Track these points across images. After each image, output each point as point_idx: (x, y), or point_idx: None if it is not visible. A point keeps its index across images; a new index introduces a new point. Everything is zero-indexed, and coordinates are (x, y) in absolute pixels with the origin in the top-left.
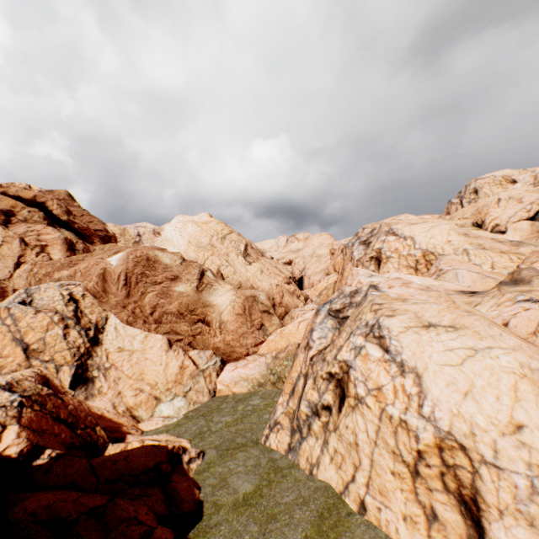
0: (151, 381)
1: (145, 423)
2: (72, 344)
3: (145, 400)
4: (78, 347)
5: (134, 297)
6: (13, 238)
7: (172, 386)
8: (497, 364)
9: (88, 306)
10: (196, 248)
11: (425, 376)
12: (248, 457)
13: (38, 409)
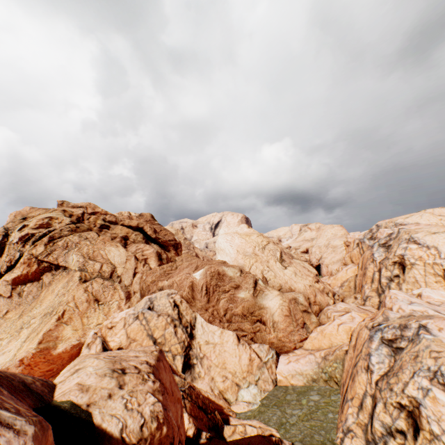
0: (231, 370)
1: (235, 406)
2: (180, 339)
3: (230, 385)
4: (183, 341)
5: (212, 302)
6: (131, 256)
7: (246, 375)
8: None
9: (184, 309)
10: (243, 256)
11: None
12: None
13: (190, 400)
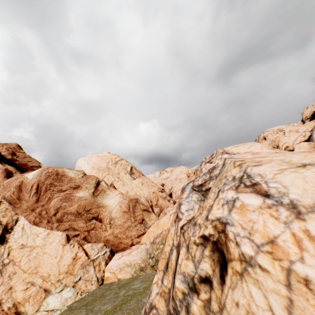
0: (44, 274)
1: None
2: None
3: (34, 293)
4: None
5: (42, 202)
6: None
7: (63, 277)
8: None
9: (2, 210)
10: (97, 170)
11: None
12: None
13: None
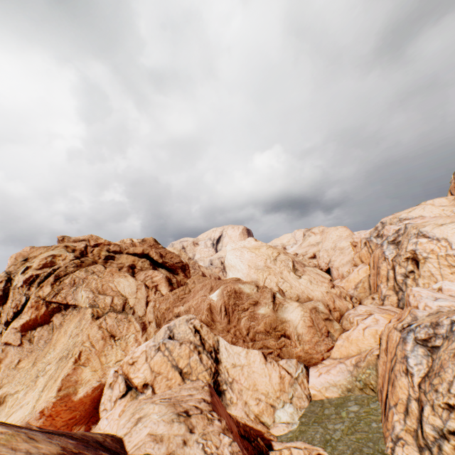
0: (263, 391)
1: (274, 429)
2: (206, 365)
3: (264, 408)
4: (210, 367)
5: (233, 323)
6: (141, 285)
7: (279, 395)
8: None
9: (205, 333)
10: (255, 270)
11: None
12: None
13: None
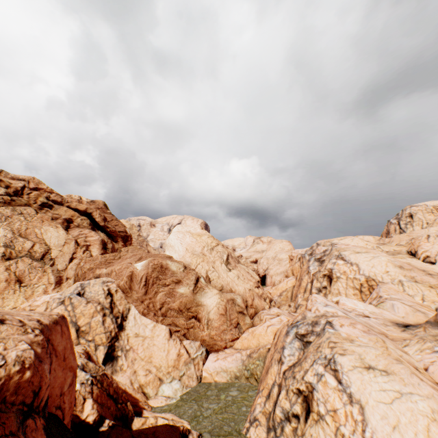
0: (156, 364)
1: (153, 400)
2: (107, 328)
3: (152, 380)
4: (111, 331)
5: (149, 295)
6: (71, 240)
7: (171, 370)
8: (415, 407)
9: (118, 298)
10: (191, 254)
11: (366, 408)
12: None
13: (100, 386)
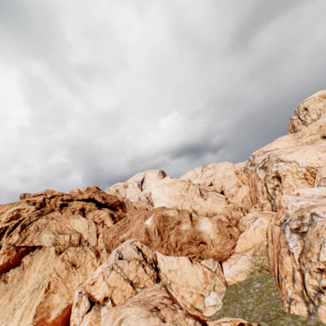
0: (193, 286)
1: (206, 312)
2: (150, 274)
3: (196, 298)
4: (153, 275)
5: (165, 239)
6: (91, 222)
7: (205, 286)
8: None
9: (145, 251)
10: (174, 199)
11: None
12: (288, 323)
13: None
